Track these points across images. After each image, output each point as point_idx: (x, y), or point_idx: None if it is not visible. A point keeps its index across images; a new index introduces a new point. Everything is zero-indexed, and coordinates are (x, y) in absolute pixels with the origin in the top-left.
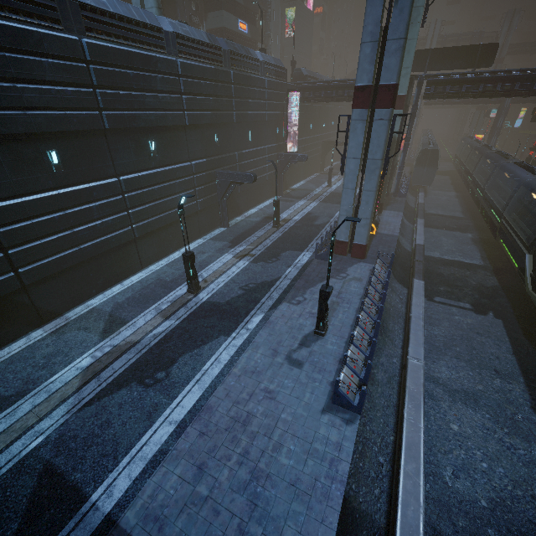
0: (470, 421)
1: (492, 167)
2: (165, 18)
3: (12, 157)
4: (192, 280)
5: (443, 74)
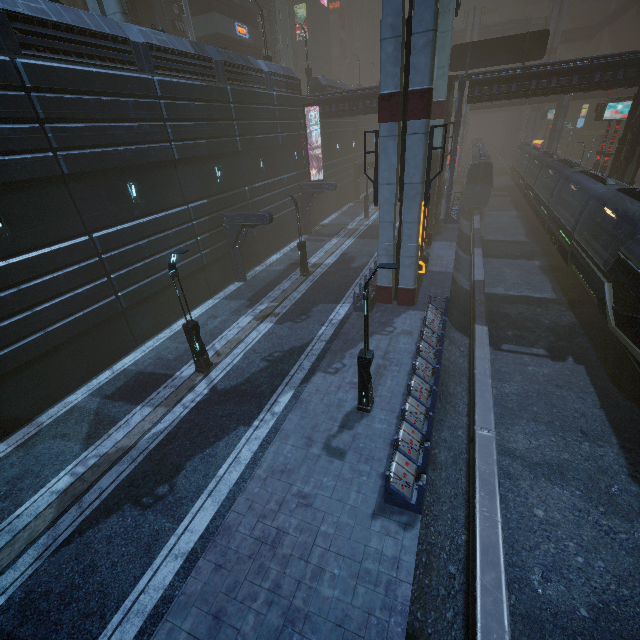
0: (557, 503)
1: (556, 179)
2: (132, 26)
3: None
4: (199, 357)
5: (488, 72)
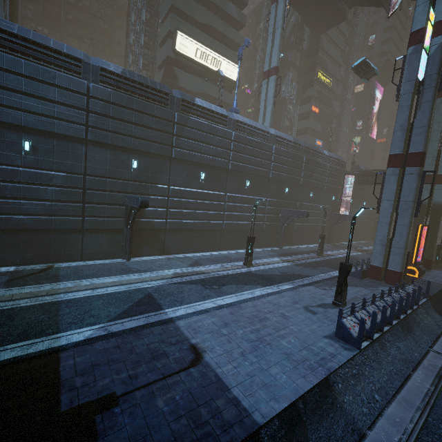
0: None
1: None
2: (272, 129)
3: (188, 170)
4: (248, 256)
5: None
